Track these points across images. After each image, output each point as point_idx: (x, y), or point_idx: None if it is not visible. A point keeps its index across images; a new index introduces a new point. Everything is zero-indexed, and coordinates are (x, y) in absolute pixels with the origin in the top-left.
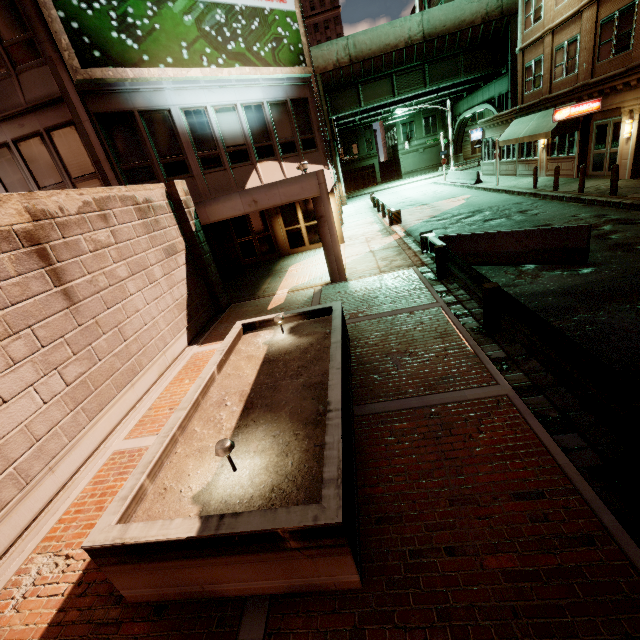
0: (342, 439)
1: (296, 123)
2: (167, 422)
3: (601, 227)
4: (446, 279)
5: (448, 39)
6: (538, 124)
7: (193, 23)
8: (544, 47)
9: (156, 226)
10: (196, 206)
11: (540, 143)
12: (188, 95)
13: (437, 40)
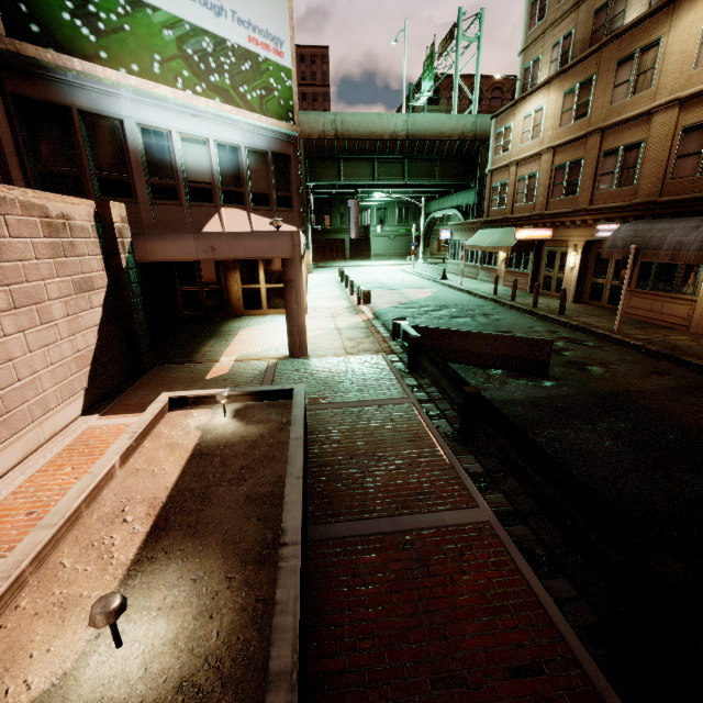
0: (300, 594)
1: (274, 177)
2: (13, 550)
3: (555, 342)
4: (417, 372)
5: (428, 144)
6: (501, 238)
7: (173, 40)
8: (509, 174)
9: (70, 250)
10: (134, 238)
11: (500, 255)
12: (150, 112)
13: (419, 142)
